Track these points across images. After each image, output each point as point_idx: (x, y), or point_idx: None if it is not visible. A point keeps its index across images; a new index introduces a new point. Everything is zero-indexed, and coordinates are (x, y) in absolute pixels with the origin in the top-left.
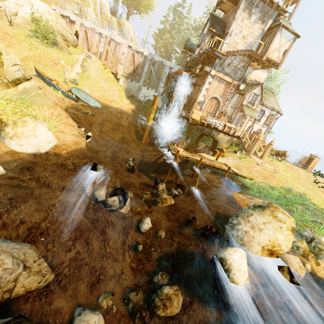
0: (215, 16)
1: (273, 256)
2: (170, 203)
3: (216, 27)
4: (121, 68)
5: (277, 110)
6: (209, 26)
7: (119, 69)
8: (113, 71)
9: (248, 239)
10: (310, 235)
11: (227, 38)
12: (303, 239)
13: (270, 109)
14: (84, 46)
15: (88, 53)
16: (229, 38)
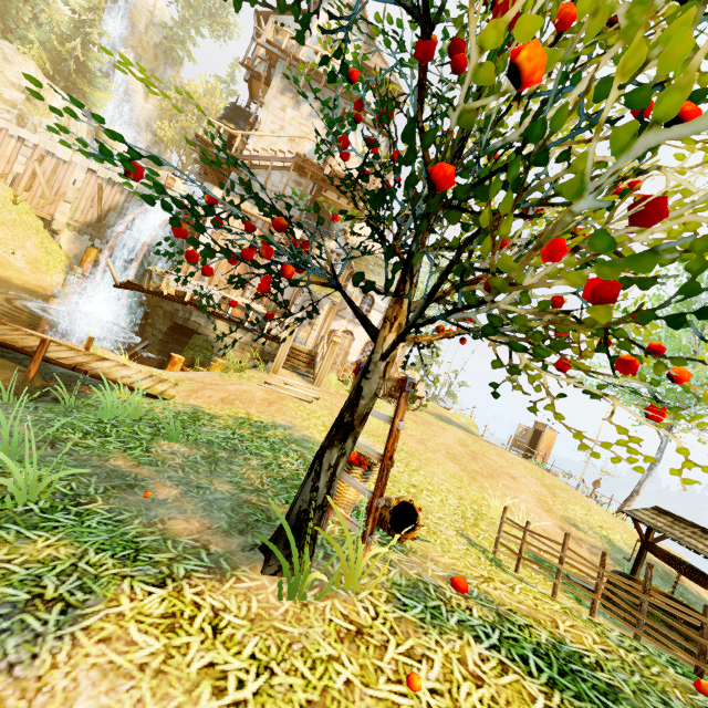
0: (244, 110)
1: None
2: None
3: (239, 122)
4: (65, 209)
5: None
6: (221, 118)
7: (59, 211)
8: (44, 215)
9: None
10: None
11: (253, 136)
12: None
13: (381, 290)
14: None
15: None
16: (258, 136)
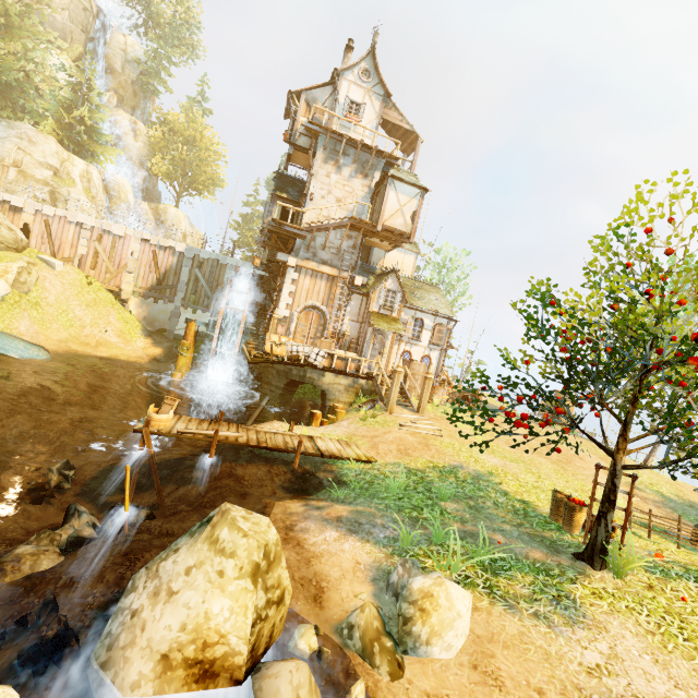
0: (286, 175)
1: (217, 682)
2: (33, 568)
3: (288, 190)
4: (129, 279)
5: (444, 314)
6: (274, 190)
7: (124, 282)
8: (112, 287)
9: (127, 639)
10: (402, 579)
11: (308, 204)
12: (388, 595)
13: (429, 313)
14: (43, 248)
15: (48, 260)
16: (312, 203)
